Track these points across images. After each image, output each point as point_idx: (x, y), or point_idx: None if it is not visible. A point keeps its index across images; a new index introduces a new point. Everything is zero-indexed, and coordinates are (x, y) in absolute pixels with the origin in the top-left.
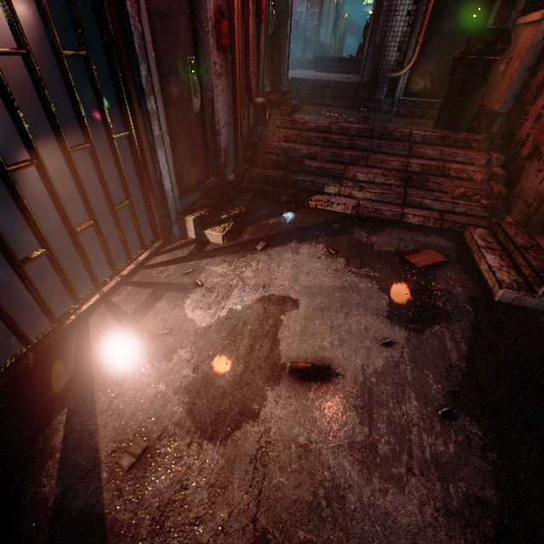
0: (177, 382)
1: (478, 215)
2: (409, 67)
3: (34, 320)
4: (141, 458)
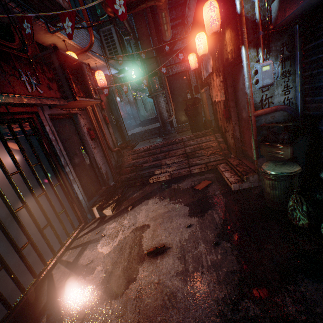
0: (97, 281)
1: (221, 159)
2: (173, 116)
3: (25, 282)
4: (84, 320)
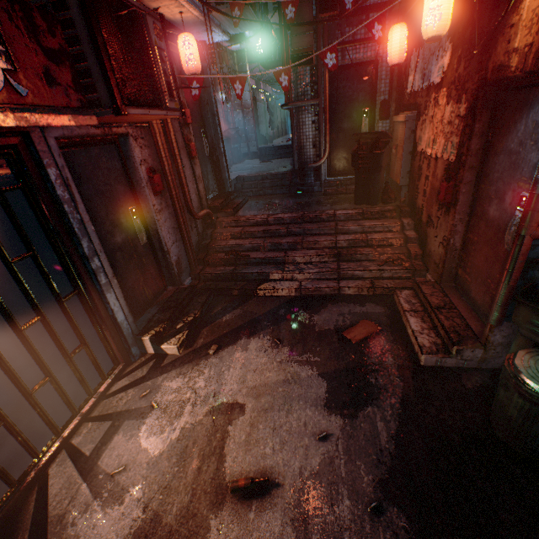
0: (127, 529)
1: (404, 276)
2: (325, 158)
3: None
4: None
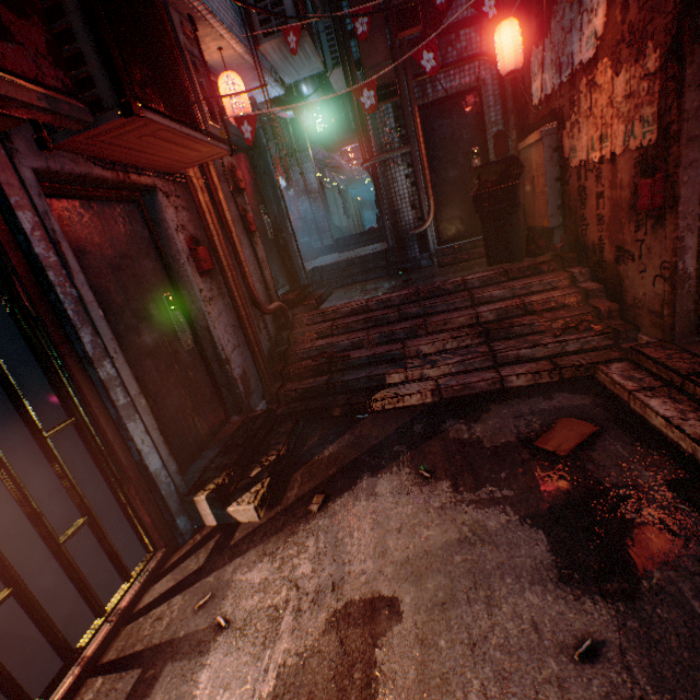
0: None
1: (601, 345)
2: (431, 219)
3: None
4: None
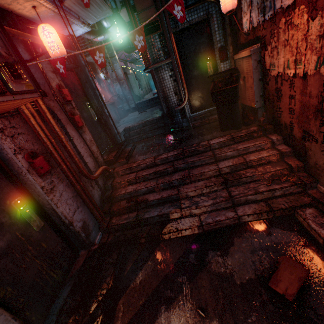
0: None
1: (295, 191)
2: (186, 100)
3: None
4: None
